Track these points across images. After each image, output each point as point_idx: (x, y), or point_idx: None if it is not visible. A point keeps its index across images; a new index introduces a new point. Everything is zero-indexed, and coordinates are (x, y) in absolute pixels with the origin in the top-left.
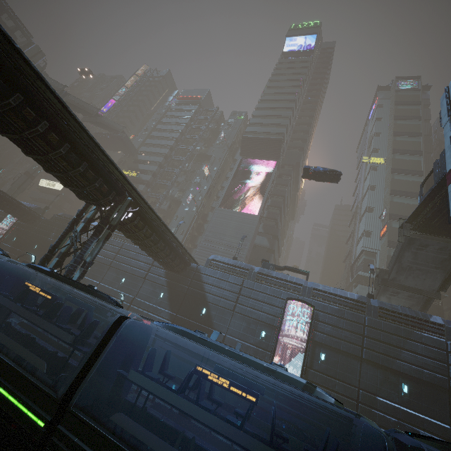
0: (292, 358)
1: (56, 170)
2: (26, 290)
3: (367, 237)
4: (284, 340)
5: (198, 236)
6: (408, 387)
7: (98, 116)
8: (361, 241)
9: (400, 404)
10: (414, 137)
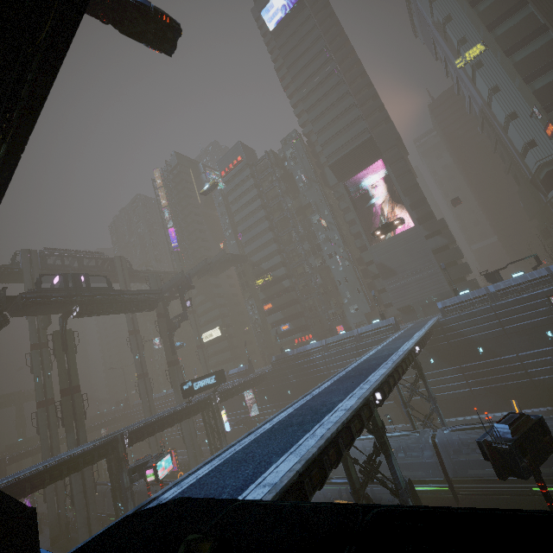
0: None
1: None
2: None
3: (533, 147)
4: None
5: (372, 282)
6: None
7: (209, 265)
8: (529, 156)
9: None
10: None
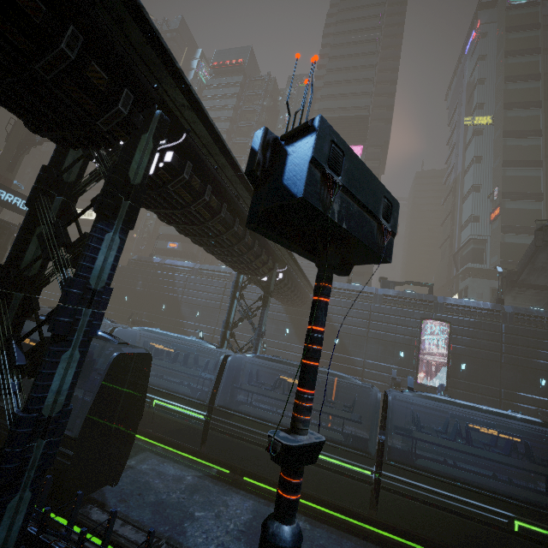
0: (434, 371)
1: (238, 262)
2: (276, 380)
3: (475, 222)
4: (423, 356)
5: None
6: (546, 381)
7: None
8: (468, 228)
9: (538, 395)
10: (530, 81)
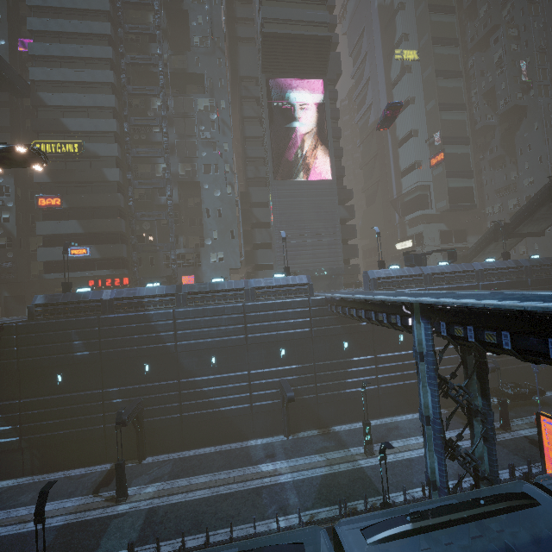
0: None
1: None
2: None
3: (419, 168)
4: None
5: (253, 230)
6: None
7: None
8: (413, 175)
9: None
10: (448, 14)
